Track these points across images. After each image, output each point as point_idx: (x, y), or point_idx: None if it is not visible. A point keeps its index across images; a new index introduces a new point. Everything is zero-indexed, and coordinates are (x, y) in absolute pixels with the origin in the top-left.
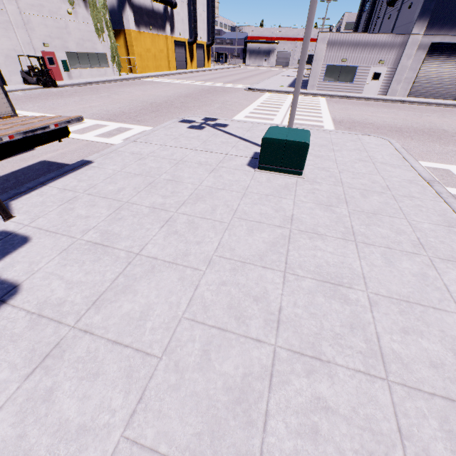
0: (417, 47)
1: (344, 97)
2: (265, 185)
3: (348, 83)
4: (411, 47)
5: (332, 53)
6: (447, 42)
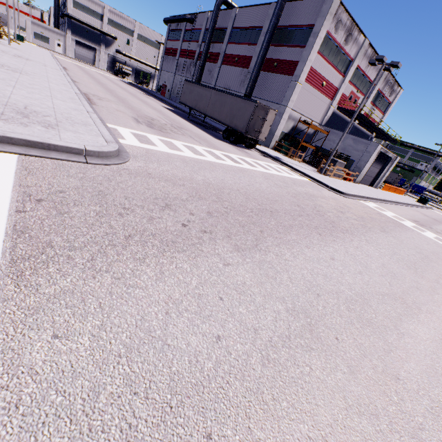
0: (71, 39)
1: (46, 49)
2: (17, 41)
3: (48, 44)
4: (69, 38)
5: (35, 28)
6: (81, 41)
